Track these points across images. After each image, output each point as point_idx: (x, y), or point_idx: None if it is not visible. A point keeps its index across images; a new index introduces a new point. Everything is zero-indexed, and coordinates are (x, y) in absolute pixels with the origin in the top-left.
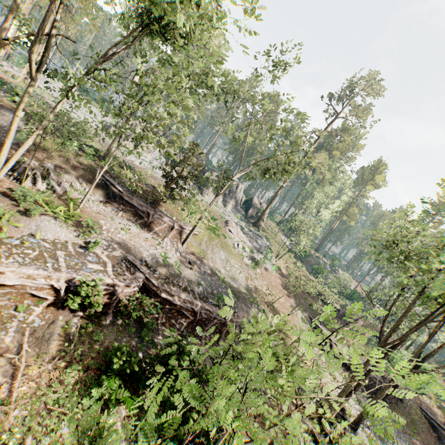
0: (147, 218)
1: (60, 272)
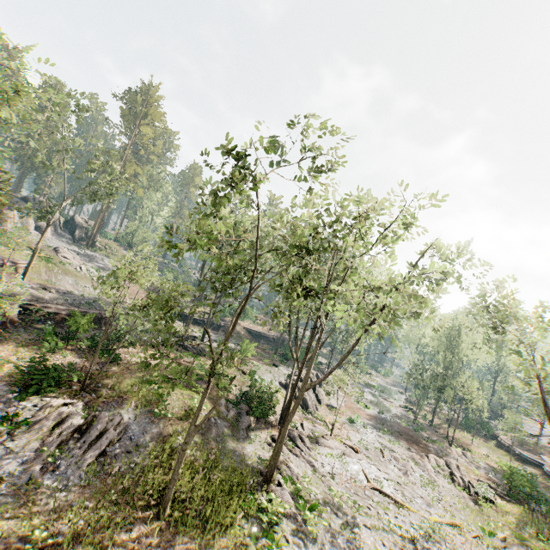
0: None
1: None
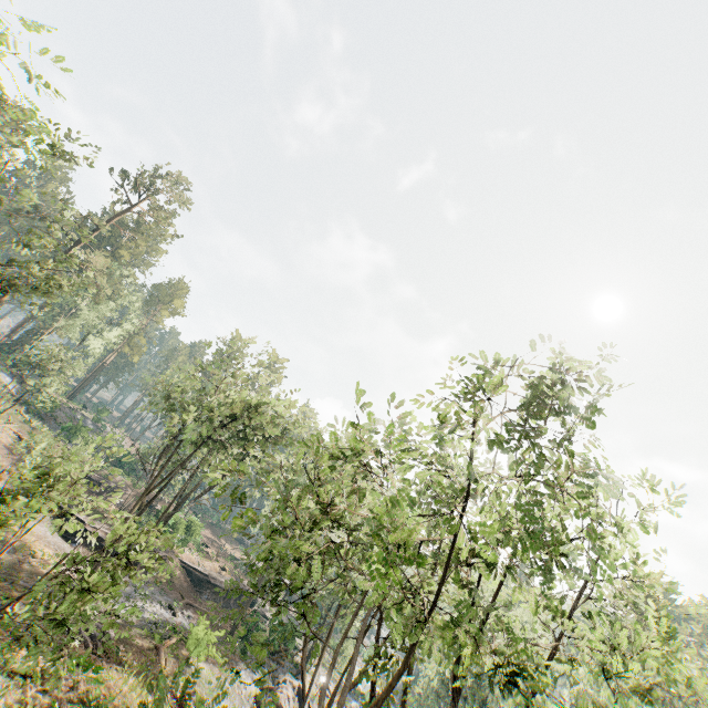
0: None
1: None
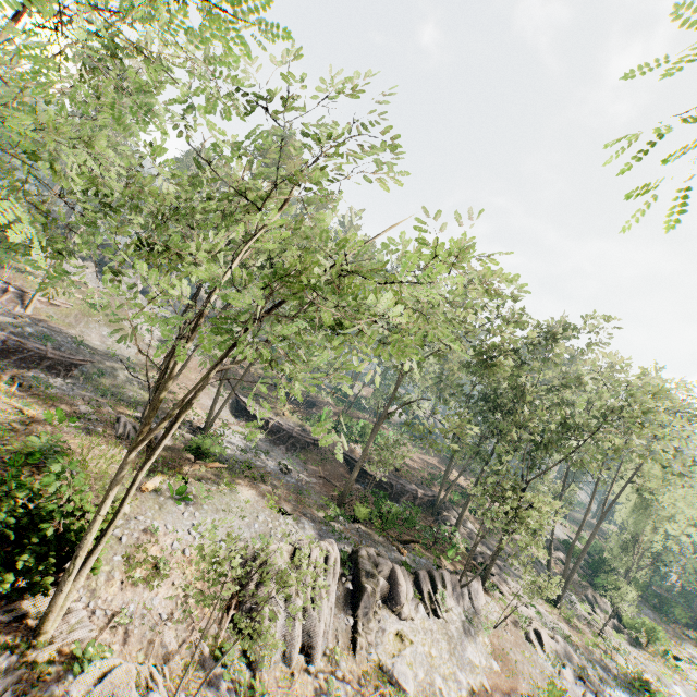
0: None
1: None
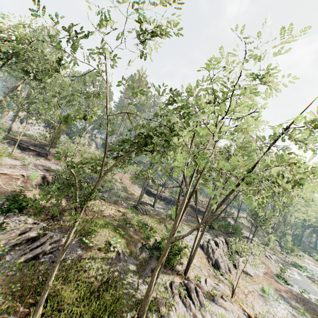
0: (46, 156)
1: (22, 170)
